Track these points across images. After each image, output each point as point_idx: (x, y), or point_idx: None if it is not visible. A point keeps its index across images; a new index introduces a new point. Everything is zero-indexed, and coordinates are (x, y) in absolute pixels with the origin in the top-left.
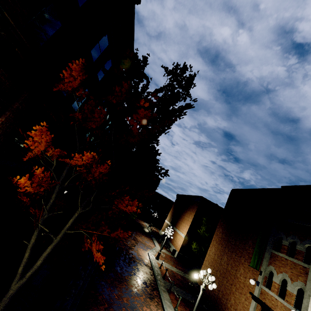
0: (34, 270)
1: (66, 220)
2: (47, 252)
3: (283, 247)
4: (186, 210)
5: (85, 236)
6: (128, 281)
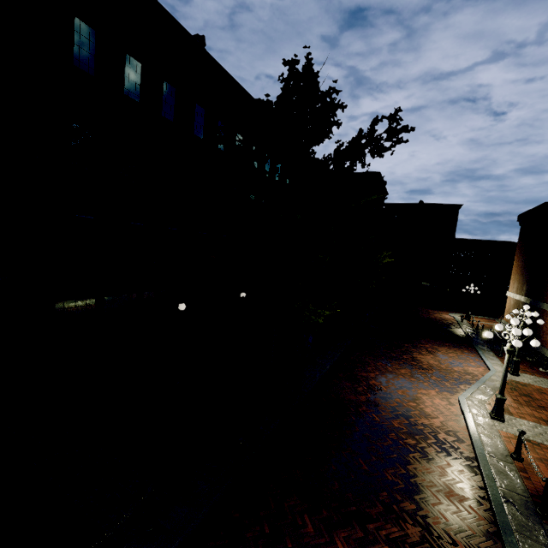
0: None
1: None
2: None
3: None
4: None
5: None
6: None
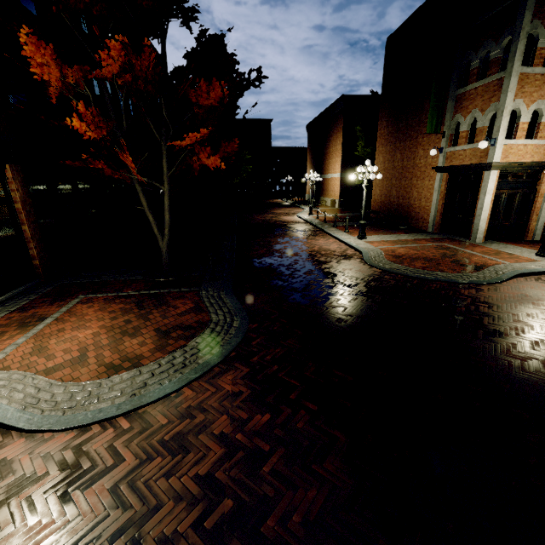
0: (168, 226)
1: (161, 175)
2: (167, 204)
3: (471, 74)
4: (328, 138)
5: (189, 159)
6: (281, 235)
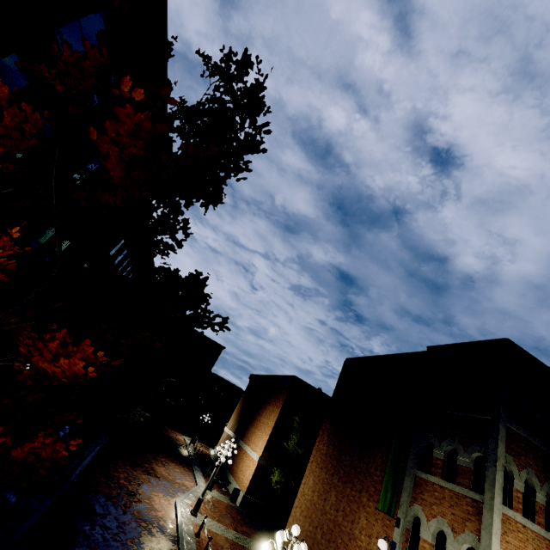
0: None
1: None
2: None
3: (435, 462)
4: (265, 404)
5: None
6: None
